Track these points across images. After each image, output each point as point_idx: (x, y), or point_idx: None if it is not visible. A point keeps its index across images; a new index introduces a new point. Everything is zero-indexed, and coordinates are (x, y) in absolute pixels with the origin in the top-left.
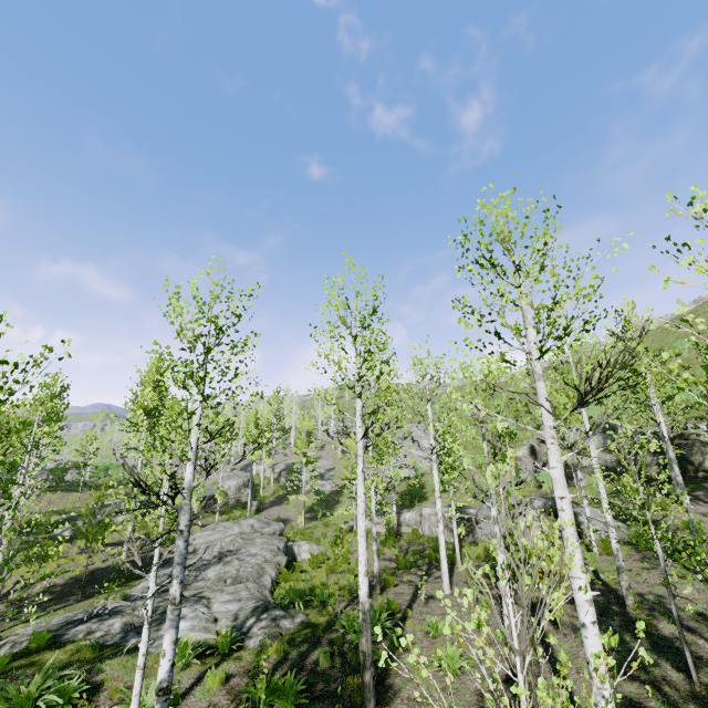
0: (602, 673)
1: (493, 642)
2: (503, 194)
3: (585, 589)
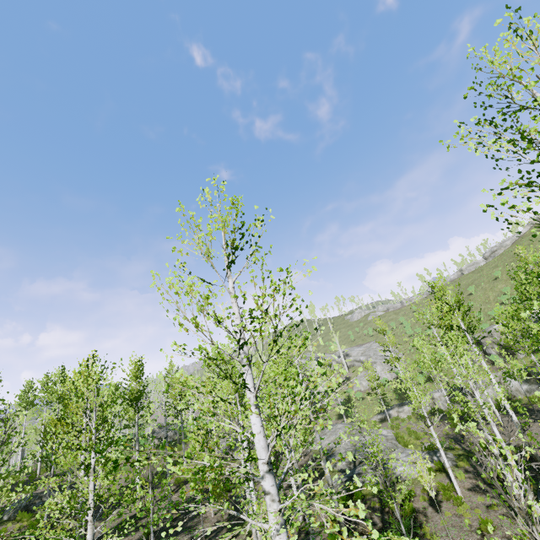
0: None
1: None
2: None
3: None
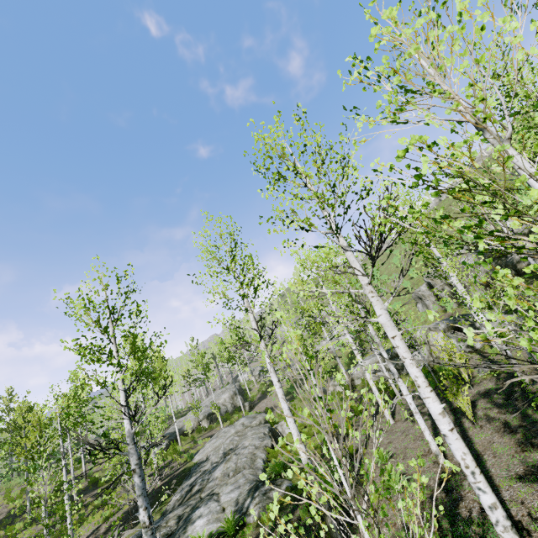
0: (471, 469)
1: (428, 453)
2: (262, 122)
3: (389, 423)
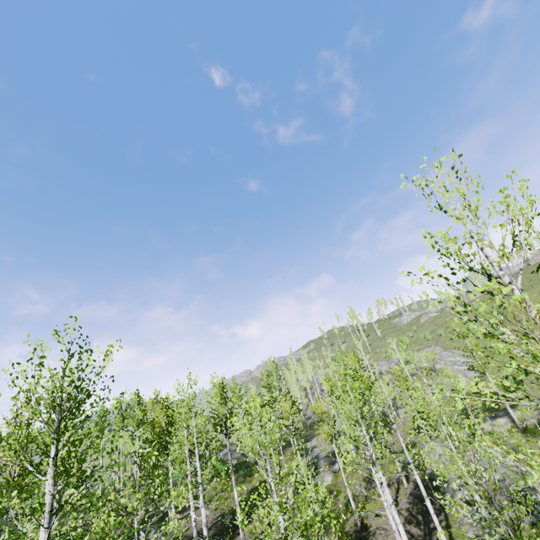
0: None
1: None
2: None
3: None
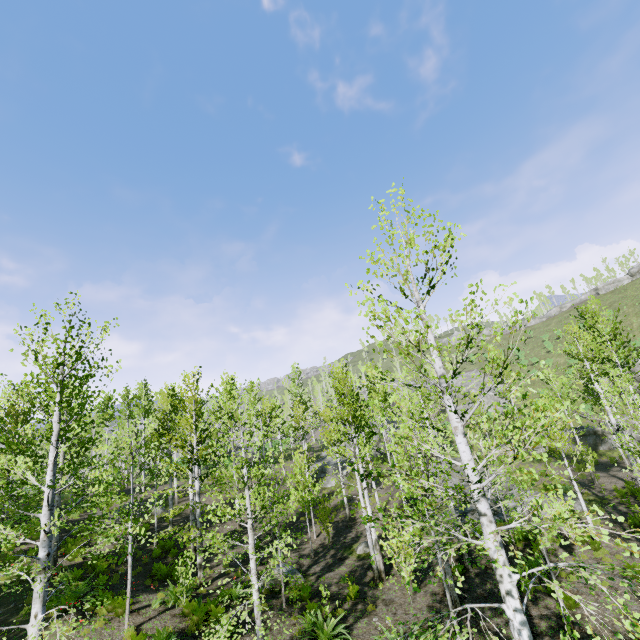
0: None
1: None
2: None
3: None
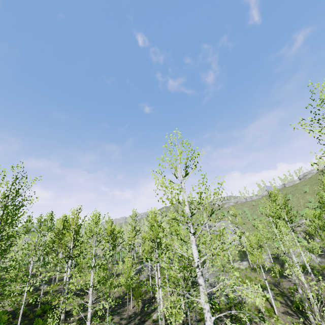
0: None
1: None
2: None
3: None
